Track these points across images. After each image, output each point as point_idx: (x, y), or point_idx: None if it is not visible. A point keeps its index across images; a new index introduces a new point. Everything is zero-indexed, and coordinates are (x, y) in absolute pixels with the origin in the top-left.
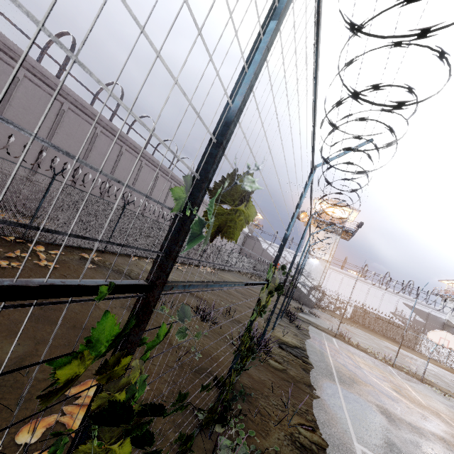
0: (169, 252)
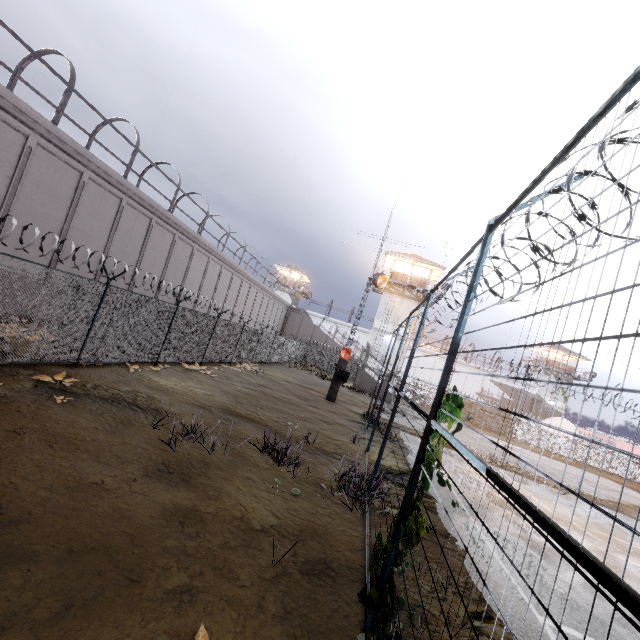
0: None
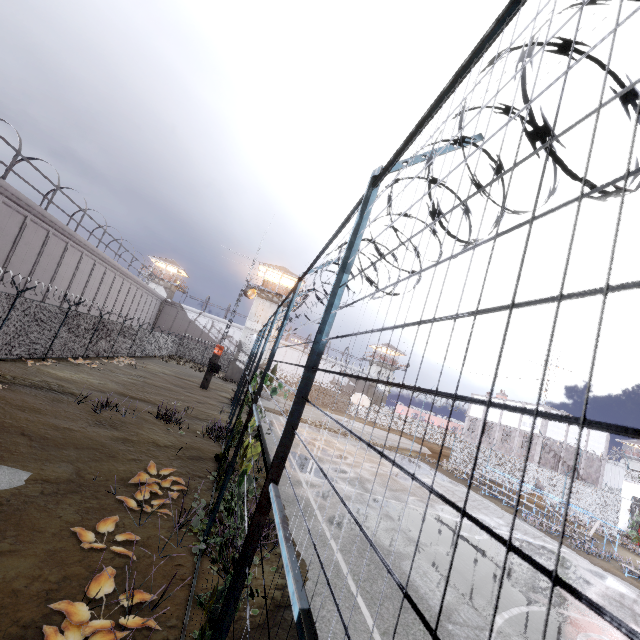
0: (259, 394)
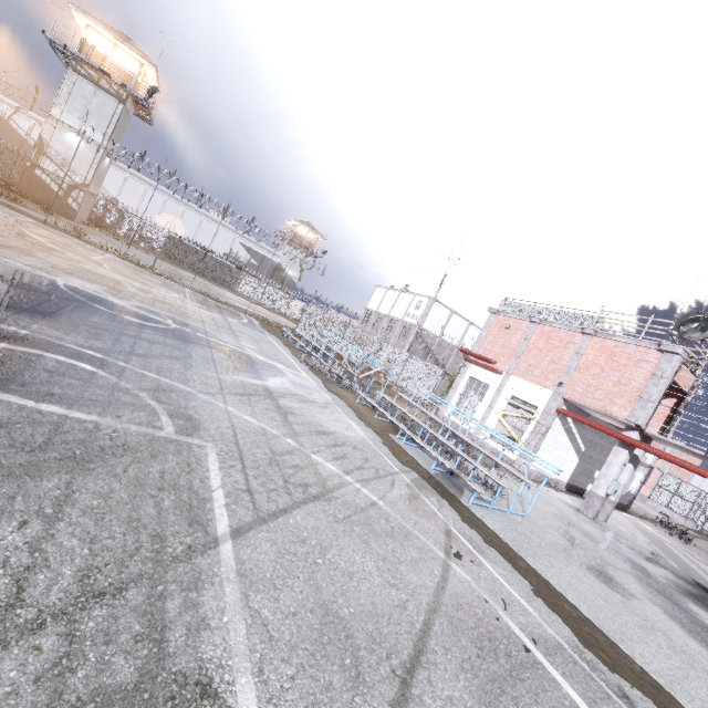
0: None
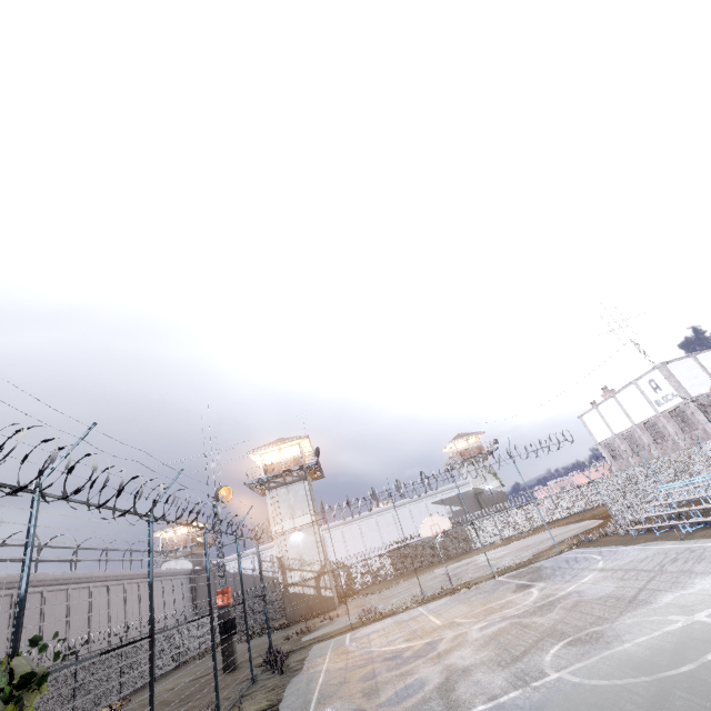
0: None
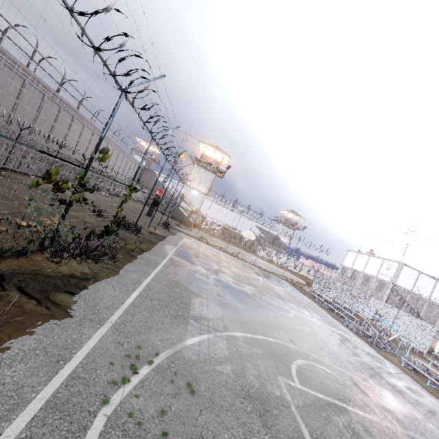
0: (90, 163)
